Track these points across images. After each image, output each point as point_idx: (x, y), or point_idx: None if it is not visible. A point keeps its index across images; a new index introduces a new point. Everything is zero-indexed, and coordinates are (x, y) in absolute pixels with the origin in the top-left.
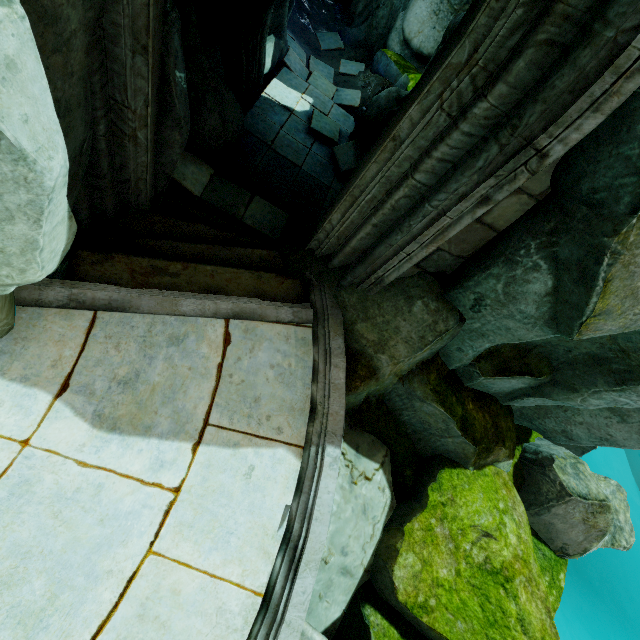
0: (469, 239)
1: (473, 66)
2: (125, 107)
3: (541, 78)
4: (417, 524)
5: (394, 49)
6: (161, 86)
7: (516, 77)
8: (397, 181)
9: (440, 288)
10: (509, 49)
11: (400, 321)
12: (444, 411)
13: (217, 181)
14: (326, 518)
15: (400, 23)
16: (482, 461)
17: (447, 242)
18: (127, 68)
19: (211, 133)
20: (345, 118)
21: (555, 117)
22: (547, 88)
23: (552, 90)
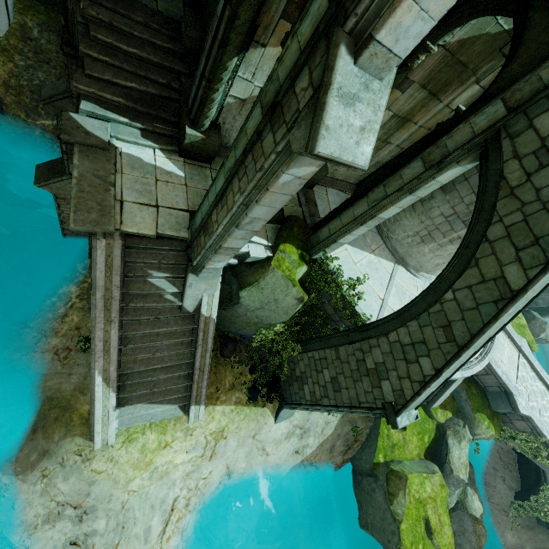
0: None
1: None
2: None
3: None
4: None
5: None
6: None
7: None
8: None
9: None
10: None
11: None
12: None
13: None
14: None
15: None
16: None
17: None
18: None
19: None
20: None
21: None
22: None
23: None
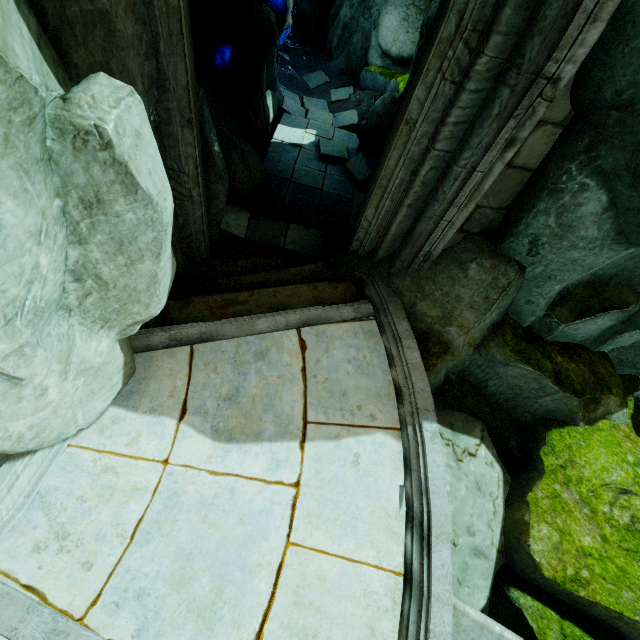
0: (505, 187)
1: (463, 32)
2: (181, 173)
3: (530, 16)
4: (540, 492)
5: (376, 64)
6: (203, 149)
7: (506, 25)
8: (420, 159)
9: (490, 245)
10: (492, 5)
11: (459, 289)
12: (532, 369)
13: (255, 221)
14: (443, 491)
15: (375, 40)
16: (591, 414)
17: (484, 197)
18: (179, 141)
19: (241, 183)
20: (348, 137)
21: (556, 43)
22: (539, 21)
23: (545, 20)
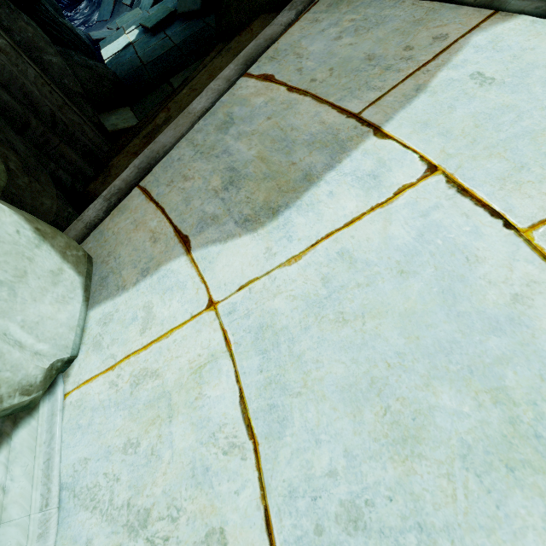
0: None
1: None
2: None
3: None
4: None
5: None
6: None
7: None
8: None
9: None
10: None
11: None
12: None
13: (138, 107)
14: None
15: None
16: None
17: None
18: None
19: (92, 83)
20: (163, 5)
21: None
22: None
23: None
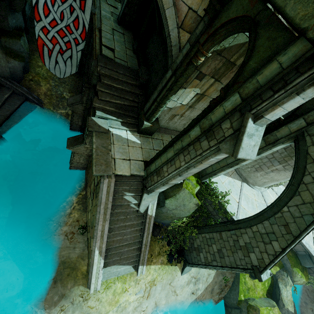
0: None
1: None
2: None
3: None
4: None
5: None
6: None
7: None
8: None
9: None
10: None
11: None
12: None
13: None
14: None
15: None
16: None
17: None
18: None
19: None
20: None
21: None
22: None
23: None
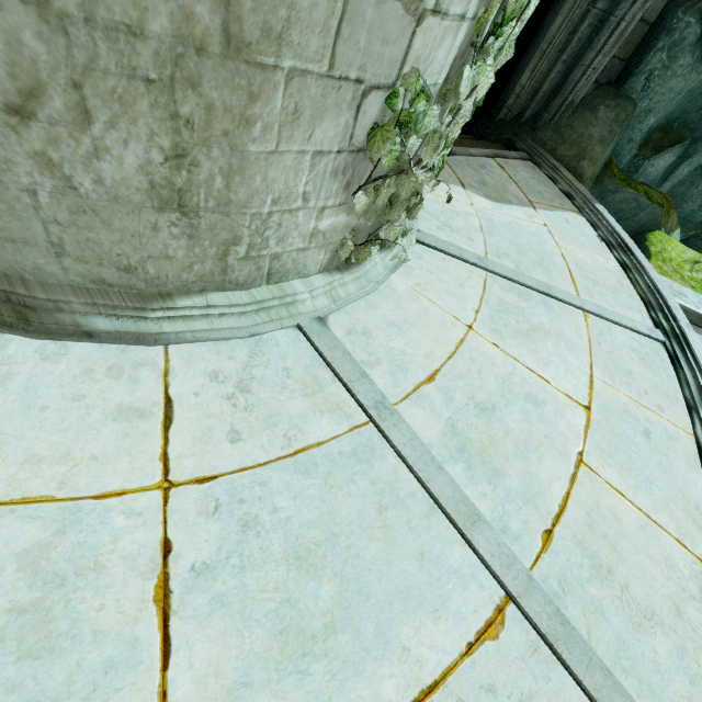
0: (632, 39)
1: None
2: None
3: None
4: (652, 265)
5: None
6: None
7: None
8: (578, 21)
9: (614, 90)
10: None
11: (590, 129)
12: (633, 191)
13: None
14: (623, 232)
15: None
16: (666, 225)
17: (618, 47)
18: None
19: None
20: None
21: None
22: None
23: None
